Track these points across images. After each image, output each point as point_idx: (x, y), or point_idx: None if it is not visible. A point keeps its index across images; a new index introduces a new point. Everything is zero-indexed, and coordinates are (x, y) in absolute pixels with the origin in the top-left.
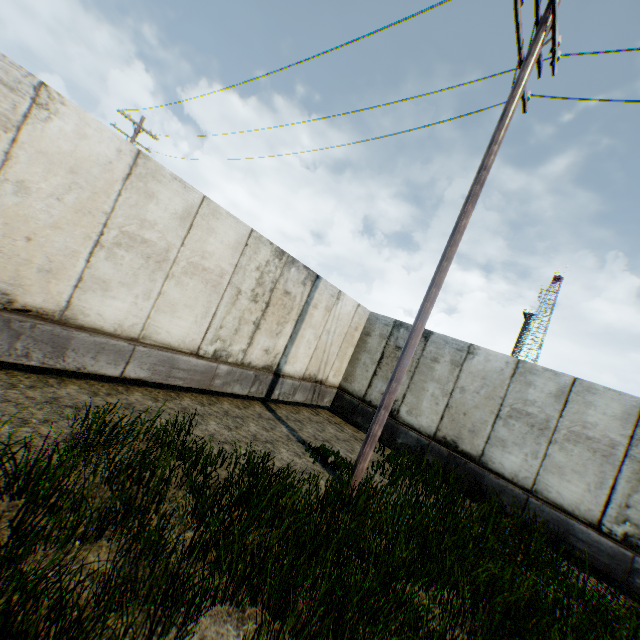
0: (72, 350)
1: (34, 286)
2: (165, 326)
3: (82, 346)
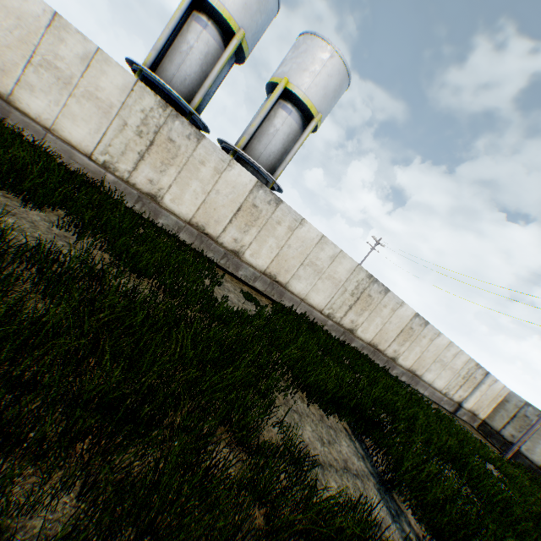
0: (418, 384)
1: (419, 370)
2: (436, 382)
3: (420, 384)
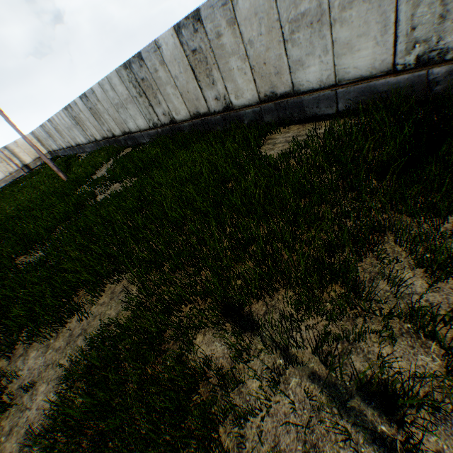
0: None
1: None
2: None
3: None
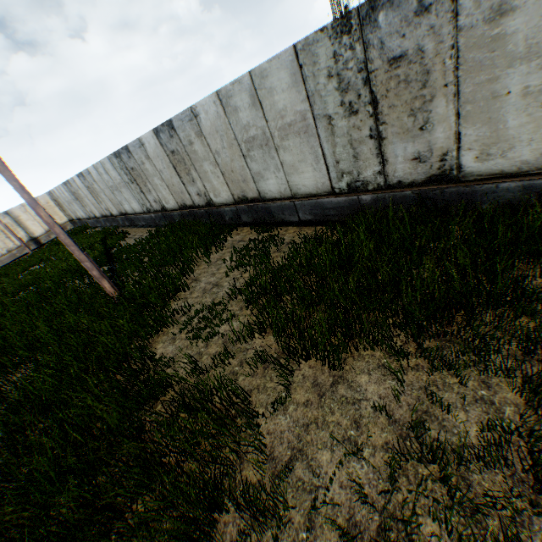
0: None
1: None
2: None
3: None
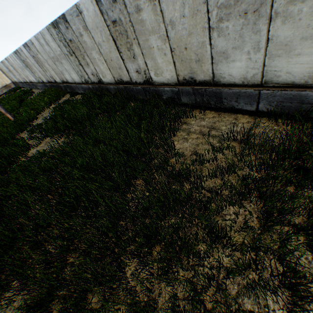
0: None
1: None
2: None
3: None
